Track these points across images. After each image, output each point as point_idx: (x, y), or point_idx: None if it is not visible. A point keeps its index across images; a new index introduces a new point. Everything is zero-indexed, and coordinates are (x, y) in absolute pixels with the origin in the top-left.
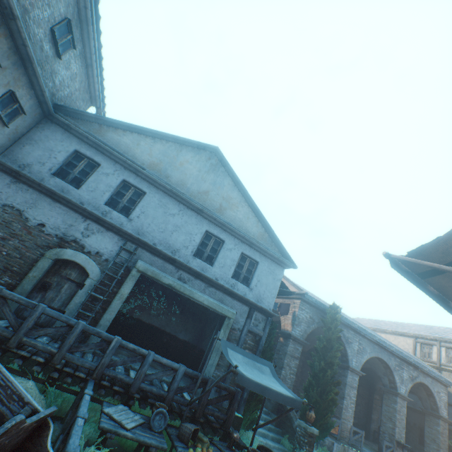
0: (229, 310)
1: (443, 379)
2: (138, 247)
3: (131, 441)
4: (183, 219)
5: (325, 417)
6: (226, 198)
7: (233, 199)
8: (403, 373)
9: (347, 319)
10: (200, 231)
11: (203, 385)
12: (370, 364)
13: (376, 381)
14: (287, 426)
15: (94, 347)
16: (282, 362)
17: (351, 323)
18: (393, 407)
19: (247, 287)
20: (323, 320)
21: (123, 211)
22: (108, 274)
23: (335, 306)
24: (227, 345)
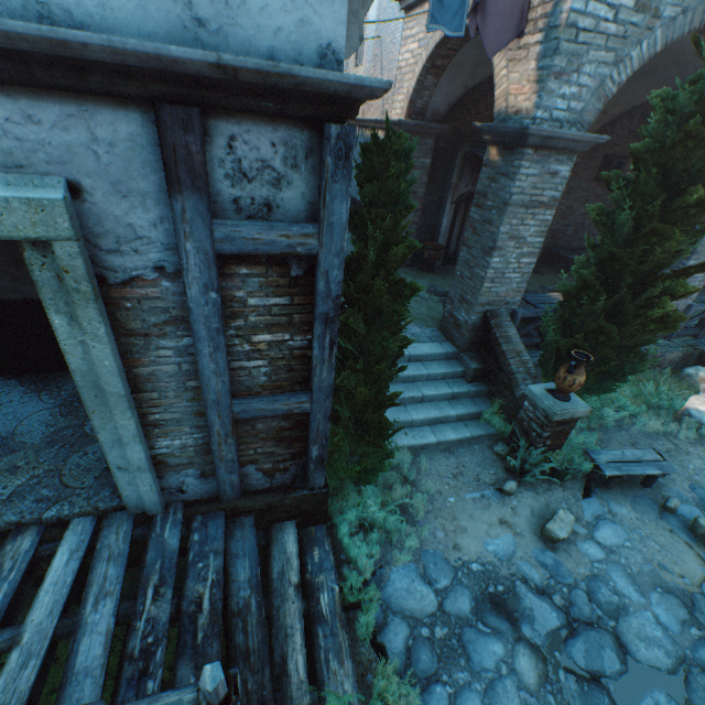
0: None
1: None
2: None
3: None
4: None
5: (621, 357)
6: None
7: None
8: None
9: None
10: None
11: None
12: None
13: None
14: (501, 384)
15: None
16: (491, 236)
17: None
18: None
19: None
20: None
21: None
22: None
23: None
24: None
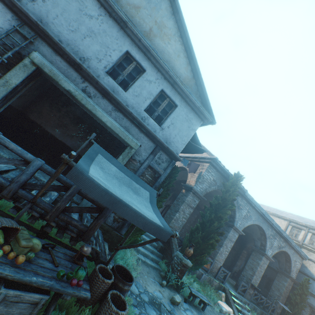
0: (133, 140)
1: (303, 254)
2: (36, 36)
3: None
4: (101, 26)
5: (202, 256)
6: (159, 24)
7: (167, 28)
8: (274, 242)
9: (244, 190)
10: (119, 48)
11: (64, 190)
12: (249, 229)
13: (248, 242)
14: (168, 253)
15: None
16: (178, 207)
17: (247, 194)
18: (257, 262)
19: (159, 125)
20: (224, 184)
21: None
22: None
23: (239, 175)
24: (100, 152)
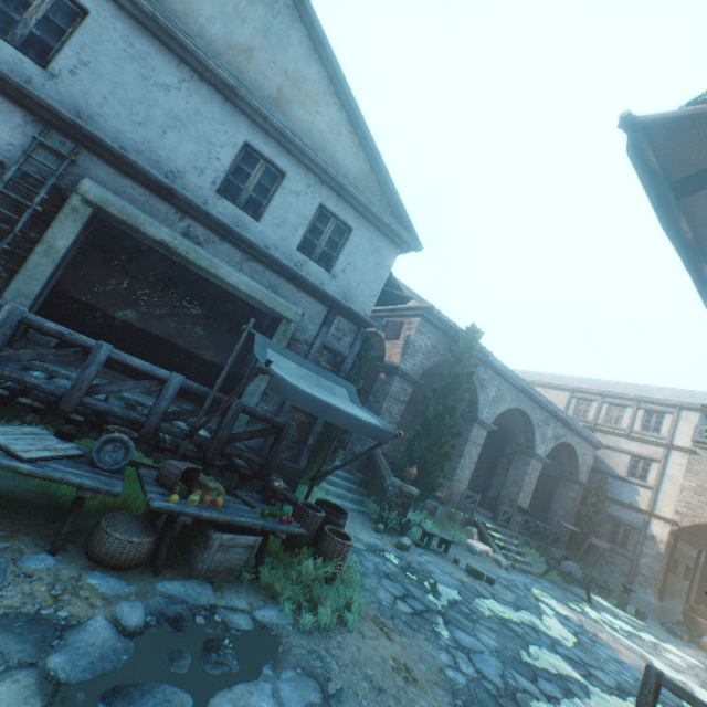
0: (290, 307)
1: (596, 440)
2: (79, 148)
3: (69, 488)
4: (190, 104)
5: (432, 476)
6: (293, 78)
7: (309, 83)
8: (548, 430)
9: (488, 354)
10: (231, 141)
11: (223, 412)
12: (506, 420)
13: (508, 443)
14: (376, 486)
15: None
16: (379, 407)
17: (492, 360)
18: (524, 469)
19: (327, 272)
20: (451, 350)
21: (29, 50)
22: (7, 195)
23: (475, 329)
24: (267, 345)
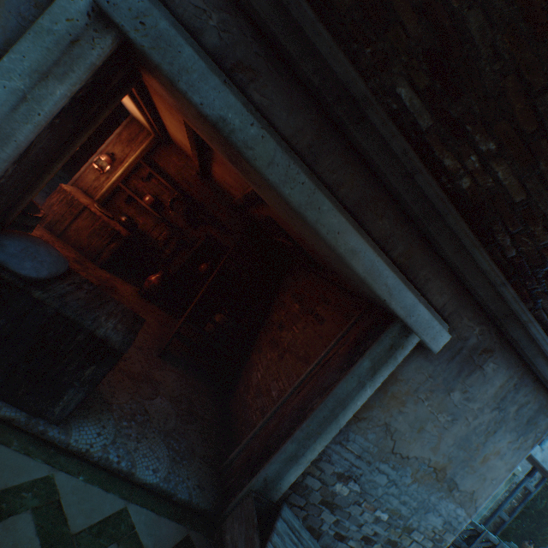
0: (518, 468)
1: None
2: None
3: None
4: None
5: (534, 546)
6: None
7: None
8: None
9: None
10: None
11: None
12: None
13: None
14: None
15: (468, 533)
16: None
17: None
18: None
19: (539, 446)
20: None
21: None
22: None
23: None
24: None
